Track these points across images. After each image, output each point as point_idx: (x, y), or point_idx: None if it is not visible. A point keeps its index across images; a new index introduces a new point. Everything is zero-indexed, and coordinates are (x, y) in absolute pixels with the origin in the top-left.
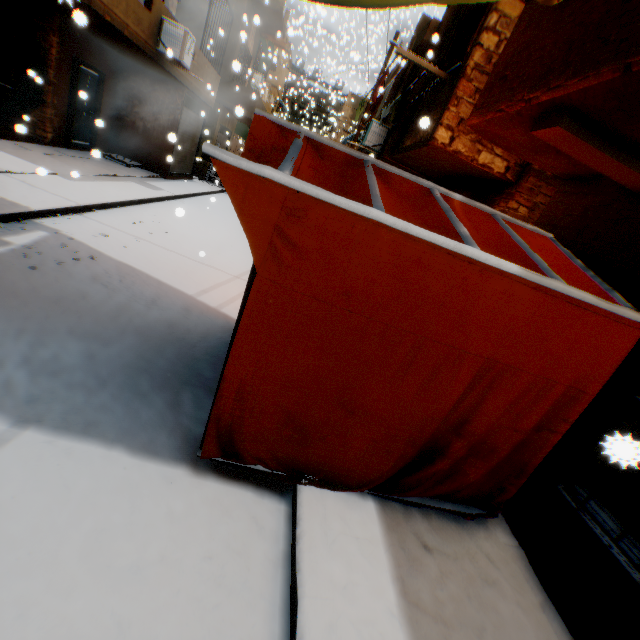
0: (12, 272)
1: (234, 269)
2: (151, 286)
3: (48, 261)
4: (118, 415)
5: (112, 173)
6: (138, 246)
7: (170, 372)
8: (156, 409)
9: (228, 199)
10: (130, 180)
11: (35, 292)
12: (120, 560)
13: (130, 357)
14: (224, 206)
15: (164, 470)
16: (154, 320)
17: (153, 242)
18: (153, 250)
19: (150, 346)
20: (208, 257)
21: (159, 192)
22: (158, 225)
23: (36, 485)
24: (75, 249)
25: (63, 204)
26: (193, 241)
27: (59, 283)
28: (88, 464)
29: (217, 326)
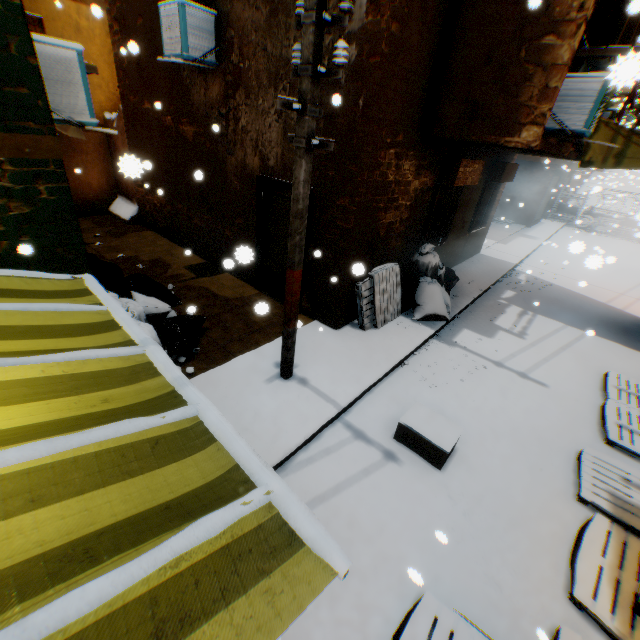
0: (535, 291)
1: (615, 289)
2: (582, 297)
3: (538, 286)
4: (609, 336)
5: (509, 234)
6: (558, 278)
7: (618, 329)
8: (621, 338)
9: (571, 232)
10: (517, 235)
11: (548, 298)
12: (636, 362)
13: (598, 322)
14: (574, 240)
15: (636, 352)
16: (596, 311)
17: (561, 275)
18: (566, 279)
19: (603, 320)
20: (595, 282)
21: (537, 240)
22: (553, 264)
23: (602, 344)
24: (539, 281)
25: (519, 259)
26: (579, 272)
27: (551, 295)
28: (611, 344)
29: (626, 317)
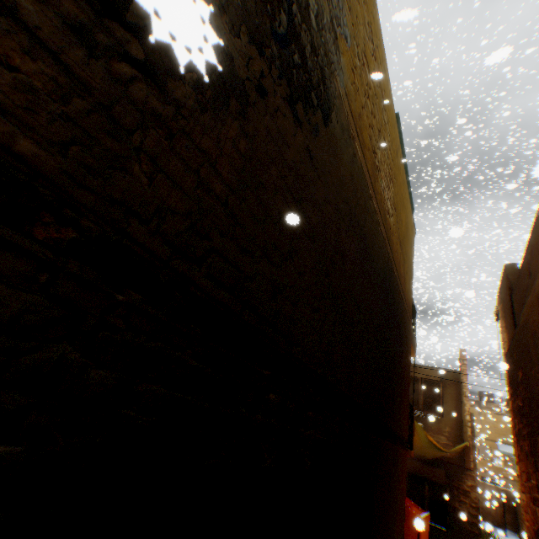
0: None
1: None
2: None
3: None
4: None
5: None
6: None
7: None
8: None
9: None
10: None
11: None
12: None
13: None
14: None
15: None
16: None
17: None
18: None
19: None
20: None
21: None
22: None
23: None
24: None
25: None
26: None
27: None
28: None
29: None
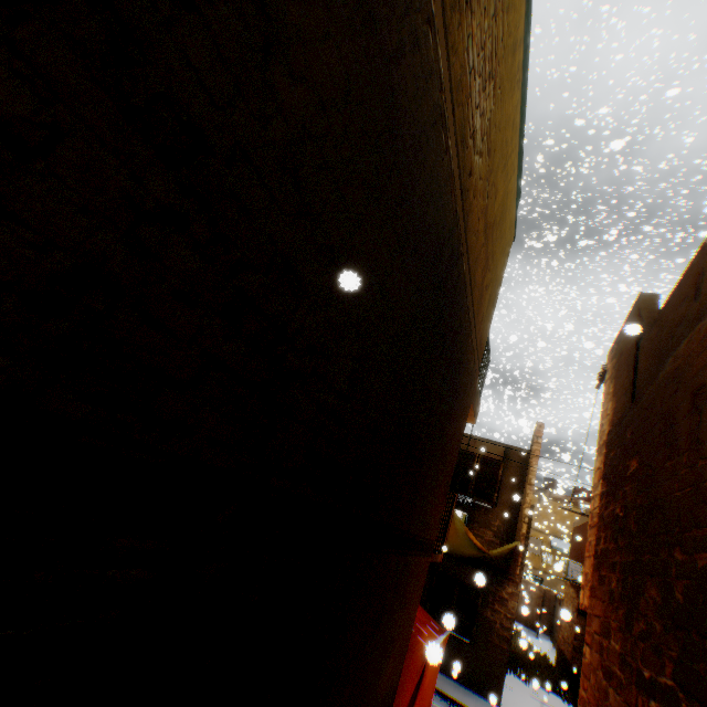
0: None
1: None
2: None
3: None
4: None
5: None
6: None
7: None
8: None
9: None
10: None
11: None
12: None
13: None
14: None
15: None
16: None
17: None
18: None
19: None
20: None
21: None
22: None
23: None
24: None
25: None
26: None
27: None
28: None
29: None
